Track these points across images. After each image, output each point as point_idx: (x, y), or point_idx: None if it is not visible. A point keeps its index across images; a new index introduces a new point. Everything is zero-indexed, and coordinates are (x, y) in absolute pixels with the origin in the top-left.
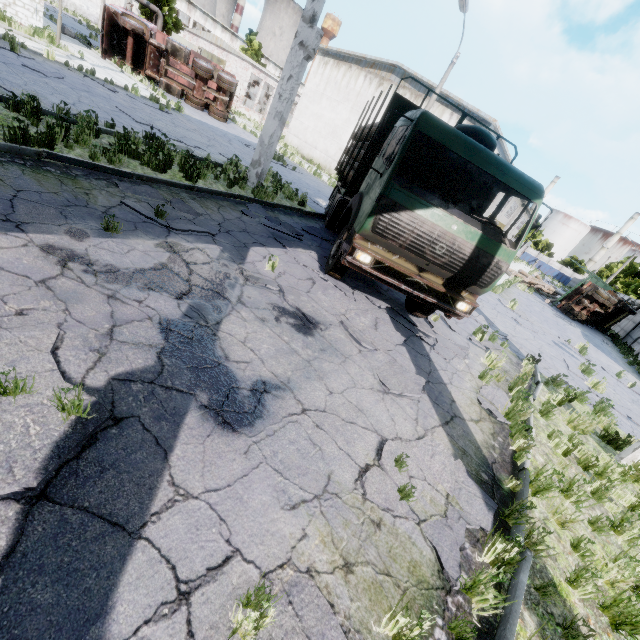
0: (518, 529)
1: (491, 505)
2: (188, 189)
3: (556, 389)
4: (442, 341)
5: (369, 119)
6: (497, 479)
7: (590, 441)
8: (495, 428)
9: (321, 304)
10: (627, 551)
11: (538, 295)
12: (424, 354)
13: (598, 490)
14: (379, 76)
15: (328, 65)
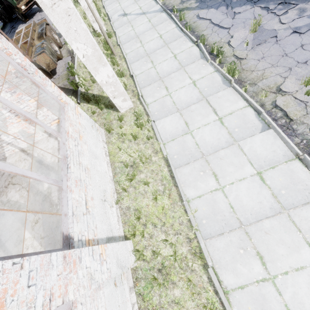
0: None
1: None
2: None
3: None
4: None
5: None
6: None
7: None
8: None
9: None
10: None
11: None
12: None
13: None
14: None
15: None
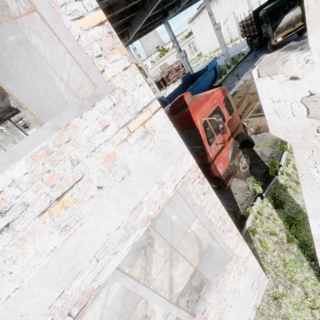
0: None
1: None
2: (229, 74)
3: None
4: None
5: (246, 20)
6: None
7: None
8: None
9: None
10: None
11: None
12: None
13: None
14: (214, 1)
15: (195, 22)
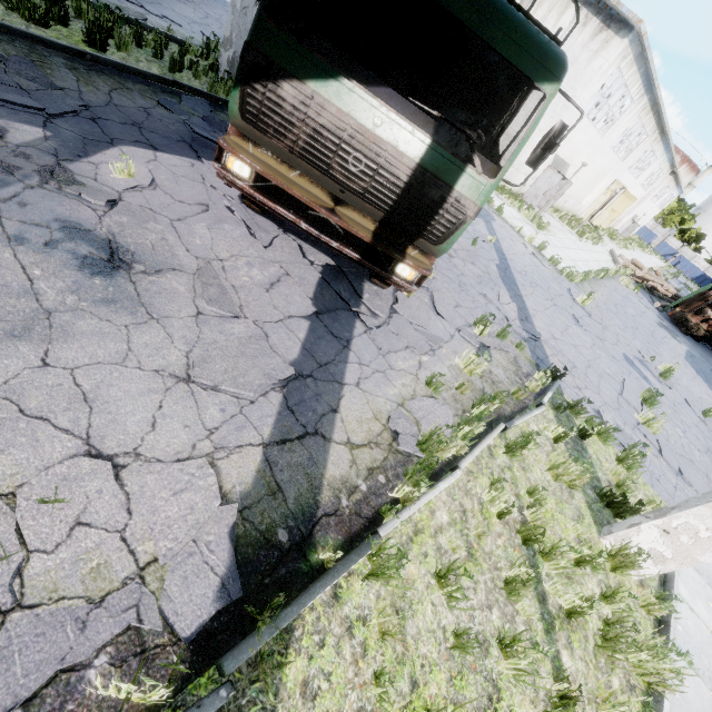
0: (246, 642)
1: (230, 591)
2: (75, 55)
3: (573, 418)
4: (398, 325)
5: None
6: (309, 543)
7: (576, 499)
8: (387, 461)
9: (187, 240)
10: (468, 703)
11: (648, 296)
12: (342, 337)
13: (514, 581)
14: None
15: None
